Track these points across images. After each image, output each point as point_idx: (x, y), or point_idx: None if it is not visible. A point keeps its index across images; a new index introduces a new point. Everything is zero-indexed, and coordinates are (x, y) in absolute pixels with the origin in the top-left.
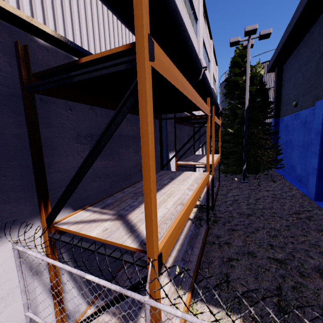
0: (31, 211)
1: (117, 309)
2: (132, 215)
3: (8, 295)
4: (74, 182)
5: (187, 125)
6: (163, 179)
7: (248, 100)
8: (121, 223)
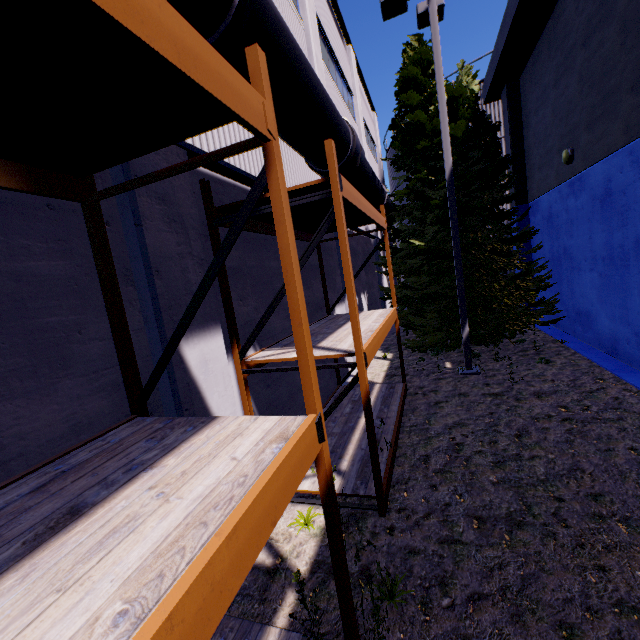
0: None
1: None
2: None
3: None
4: None
5: None
6: None
7: (449, 152)
8: None
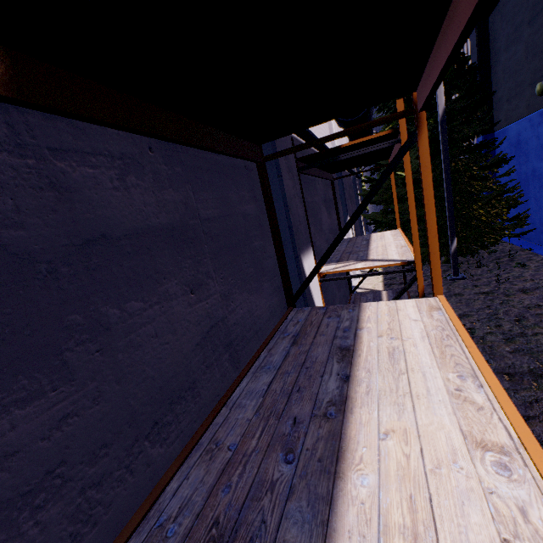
0: None
1: None
2: None
3: None
4: None
5: (321, 175)
6: (313, 361)
7: (442, 95)
8: None
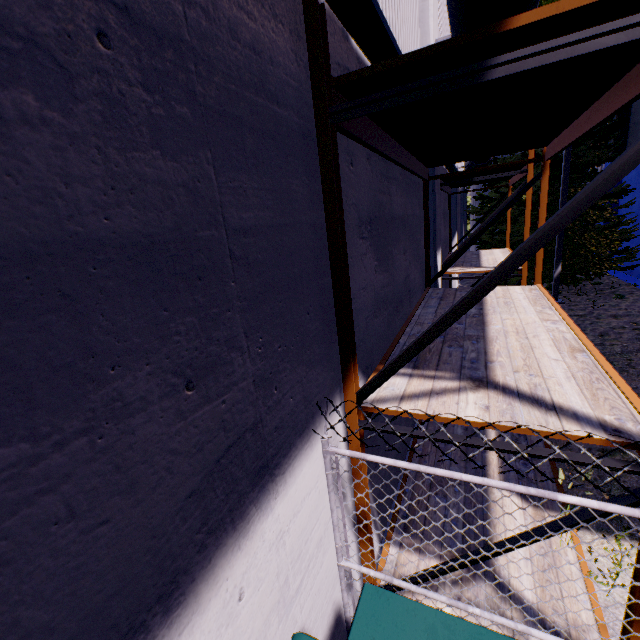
0: (331, 380)
1: (442, 548)
2: (500, 377)
3: (324, 534)
4: (448, 317)
5: (446, 190)
6: None
7: None
8: (502, 395)
